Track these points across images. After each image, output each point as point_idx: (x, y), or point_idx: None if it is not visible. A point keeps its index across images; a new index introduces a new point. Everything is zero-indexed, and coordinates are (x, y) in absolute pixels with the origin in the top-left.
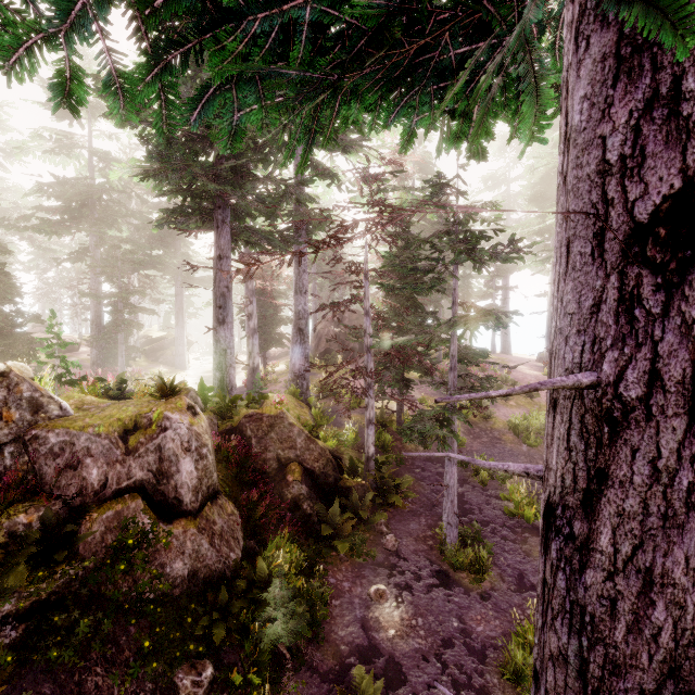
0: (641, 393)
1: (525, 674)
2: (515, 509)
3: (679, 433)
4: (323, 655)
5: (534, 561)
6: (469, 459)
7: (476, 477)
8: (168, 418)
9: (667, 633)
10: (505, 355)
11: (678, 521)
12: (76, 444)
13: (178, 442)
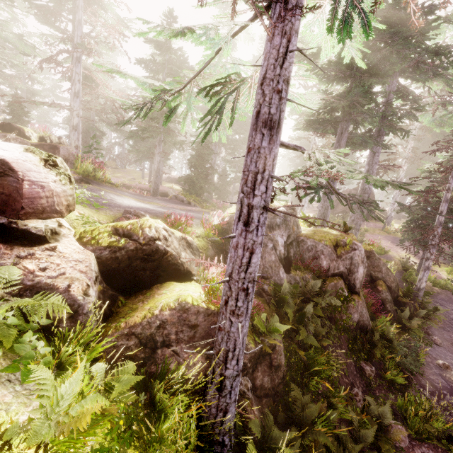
0: None
1: None
2: None
3: None
4: (424, 383)
5: None
6: None
7: None
8: (356, 244)
9: None
10: None
11: None
12: (317, 247)
13: (360, 257)
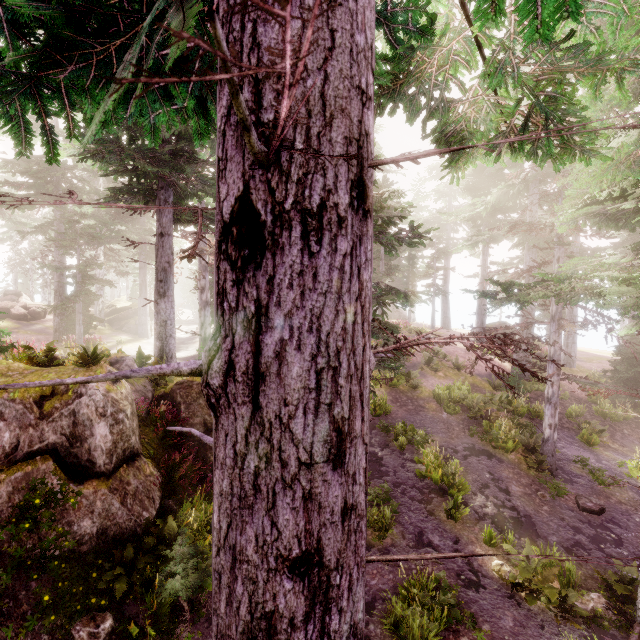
0: (221, 382)
1: (403, 625)
2: (424, 472)
3: (246, 420)
4: None
5: (436, 520)
6: (200, 435)
7: (396, 442)
8: (85, 385)
9: (245, 606)
10: (444, 330)
11: (249, 502)
12: None
13: (93, 408)
